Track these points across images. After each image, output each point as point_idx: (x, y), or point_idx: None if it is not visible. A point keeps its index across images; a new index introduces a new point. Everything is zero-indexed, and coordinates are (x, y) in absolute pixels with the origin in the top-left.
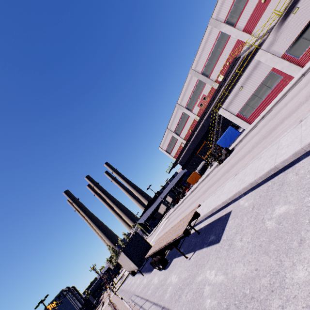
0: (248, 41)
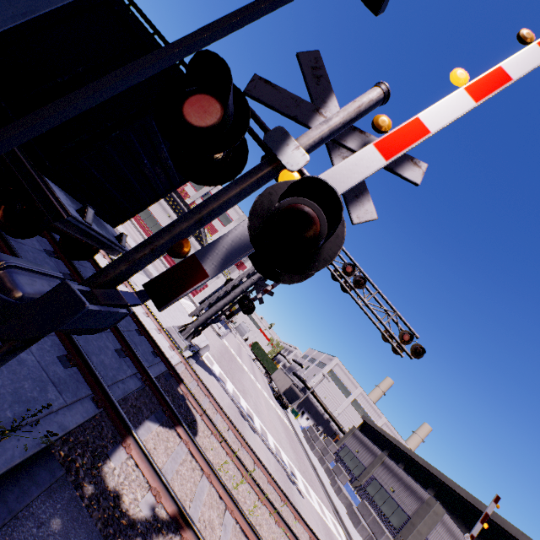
0: (212, 238)
